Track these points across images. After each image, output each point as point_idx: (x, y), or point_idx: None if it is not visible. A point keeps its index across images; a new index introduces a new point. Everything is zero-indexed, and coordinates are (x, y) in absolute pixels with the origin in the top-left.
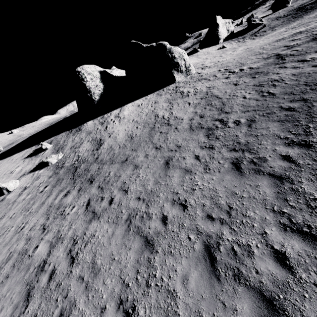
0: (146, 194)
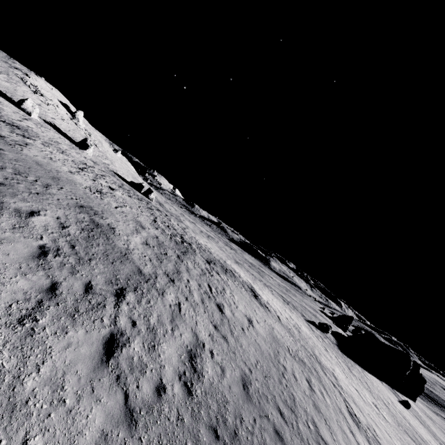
0: None
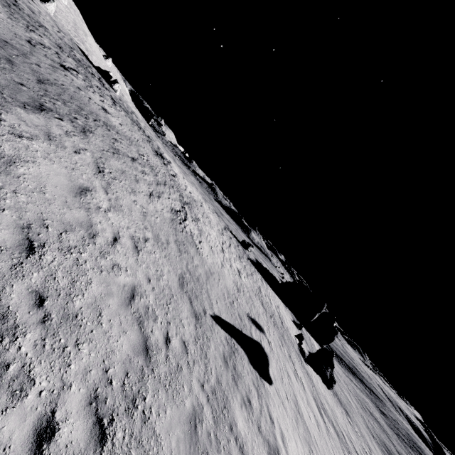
0: (377, 453)
